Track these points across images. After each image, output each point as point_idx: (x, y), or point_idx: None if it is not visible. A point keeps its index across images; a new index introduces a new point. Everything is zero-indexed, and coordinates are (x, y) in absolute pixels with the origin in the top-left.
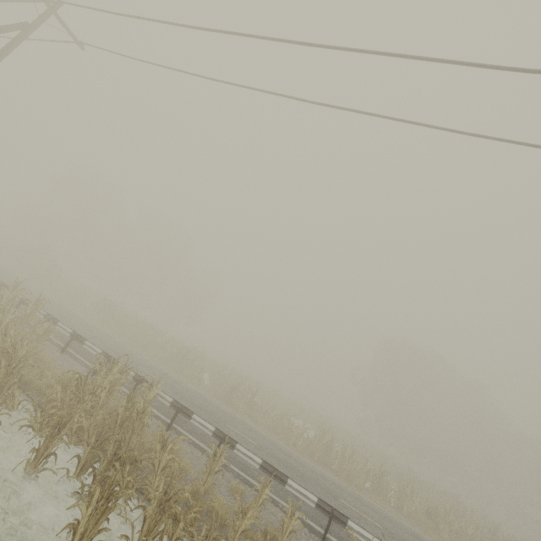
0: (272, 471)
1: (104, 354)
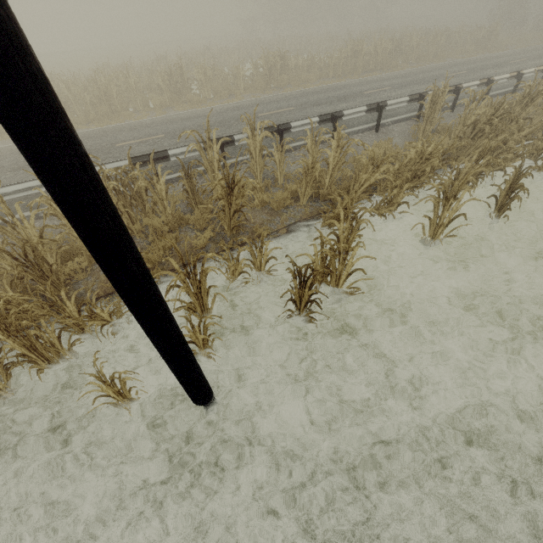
0: (486, 82)
1: (324, 118)
